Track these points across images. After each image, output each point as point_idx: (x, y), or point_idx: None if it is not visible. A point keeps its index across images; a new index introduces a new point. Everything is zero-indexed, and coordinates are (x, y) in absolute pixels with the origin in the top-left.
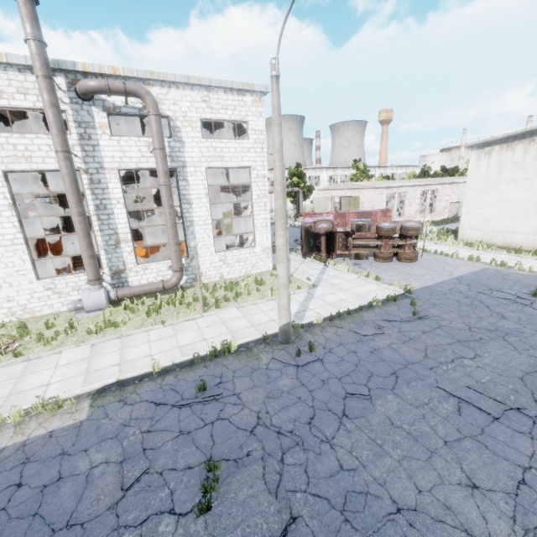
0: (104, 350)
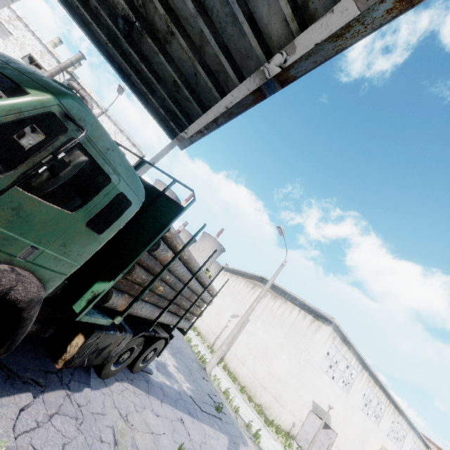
0: None
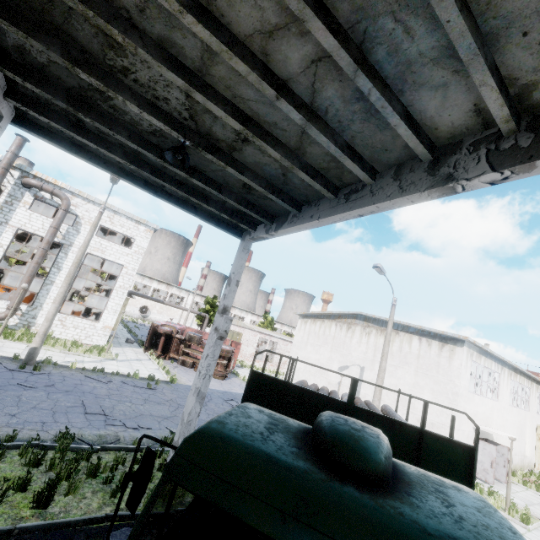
0: None
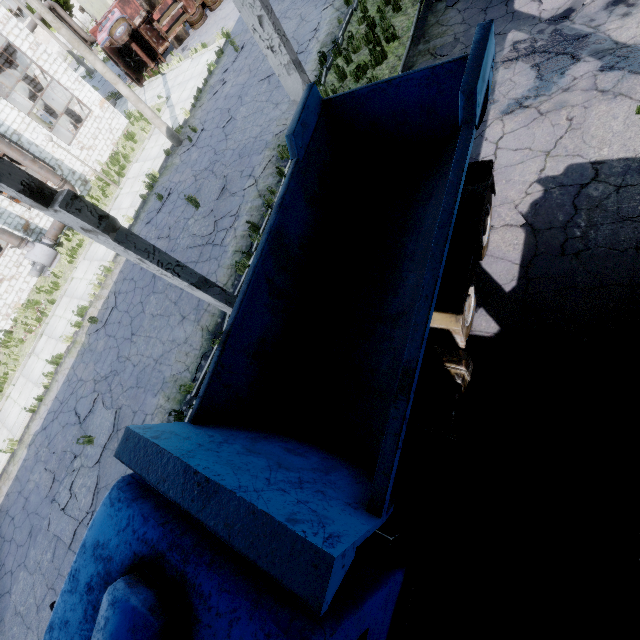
0: (93, 253)
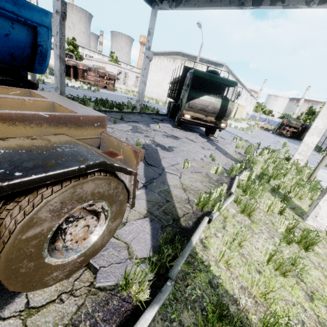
0: None
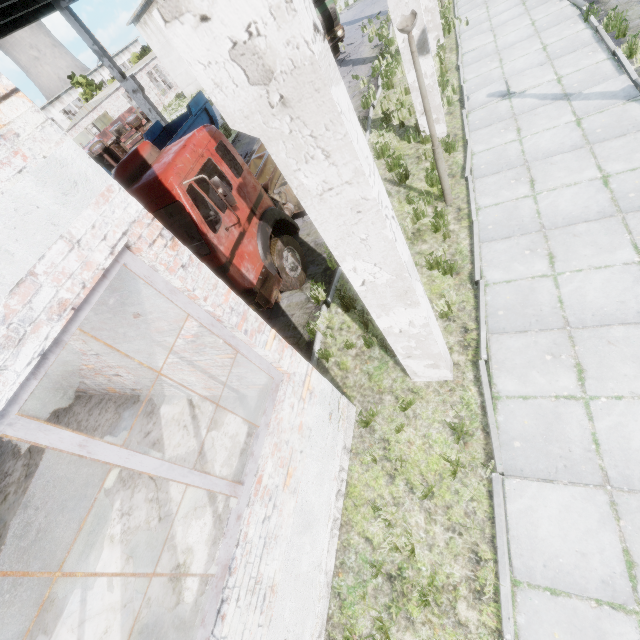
0: None
